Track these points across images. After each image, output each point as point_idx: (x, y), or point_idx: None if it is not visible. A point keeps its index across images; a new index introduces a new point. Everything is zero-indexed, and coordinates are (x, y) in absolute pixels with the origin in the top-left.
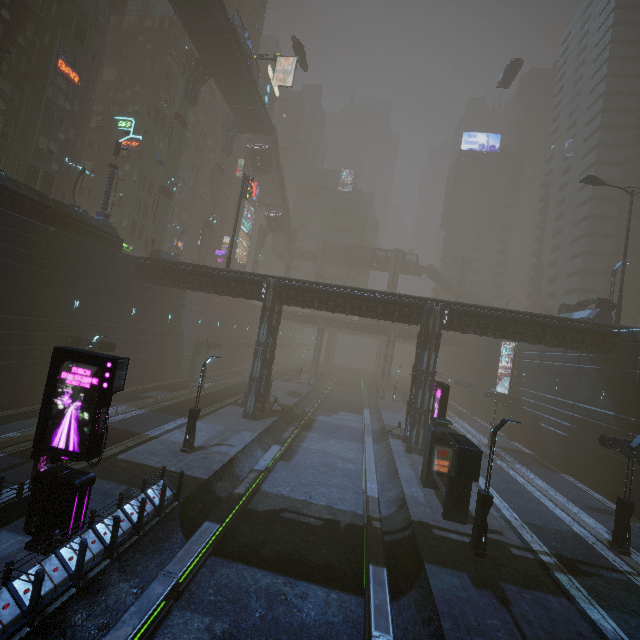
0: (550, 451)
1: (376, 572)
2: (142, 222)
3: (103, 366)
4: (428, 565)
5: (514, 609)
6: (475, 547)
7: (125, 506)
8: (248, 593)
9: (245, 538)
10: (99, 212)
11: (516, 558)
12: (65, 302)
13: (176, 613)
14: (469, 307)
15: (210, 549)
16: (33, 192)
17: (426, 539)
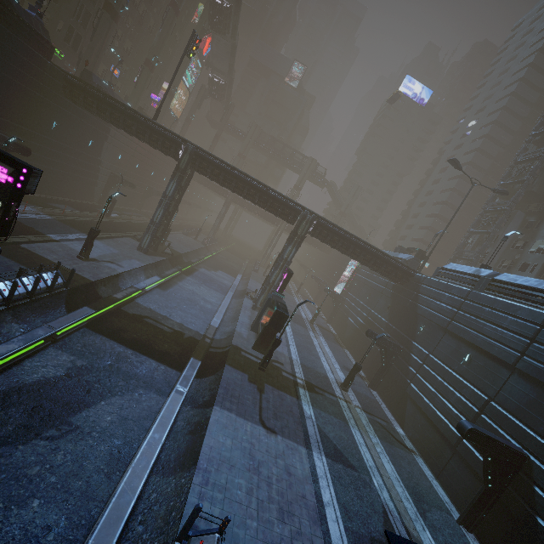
0: (346, 335)
1: (194, 362)
2: (79, 32)
3: (19, 170)
4: (227, 366)
5: (264, 395)
6: (261, 365)
7: (23, 278)
8: (105, 352)
9: (113, 325)
10: (32, 6)
11: (282, 377)
12: None
13: (51, 349)
14: (332, 225)
15: (85, 323)
16: None
17: (234, 355)
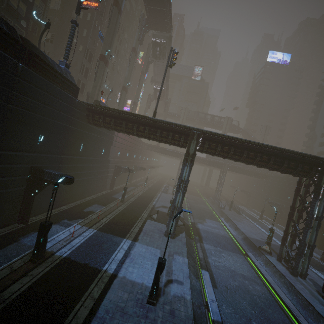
0: None
1: None
2: (83, 81)
3: None
4: None
5: None
6: None
7: None
8: None
9: None
10: (61, 61)
11: None
12: (30, 137)
13: None
14: None
15: None
16: (0, 20)
17: None
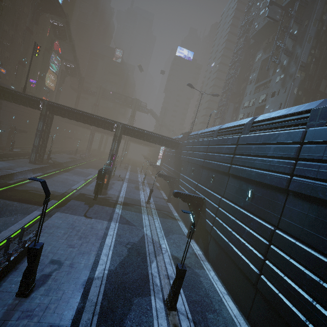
0: (162, 184)
1: (53, 201)
2: None
3: None
4: (73, 200)
5: (92, 208)
6: (94, 197)
7: None
8: None
9: (7, 194)
10: None
11: (108, 202)
12: None
13: None
14: (133, 127)
15: None
16: None
17: (80, 196)
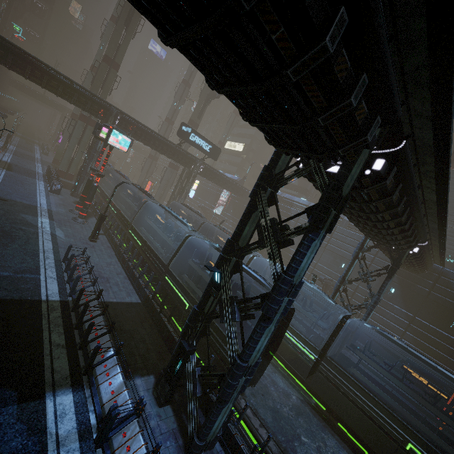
0: None
1: None
2: None
3: None
4: None
5: None
6: None
7: None
8: None
9: None
10: None
11: None
12: None
13: None
14: None
15: None
16: None
17: None
